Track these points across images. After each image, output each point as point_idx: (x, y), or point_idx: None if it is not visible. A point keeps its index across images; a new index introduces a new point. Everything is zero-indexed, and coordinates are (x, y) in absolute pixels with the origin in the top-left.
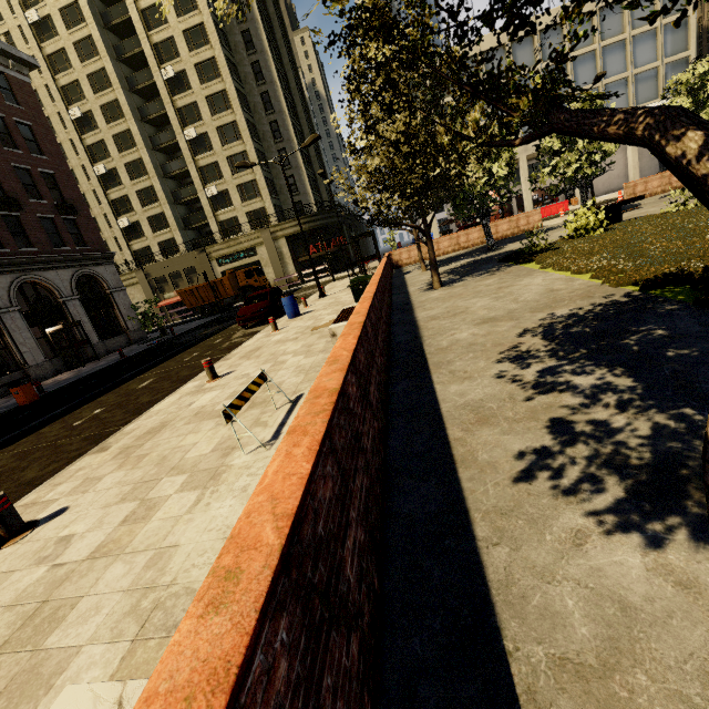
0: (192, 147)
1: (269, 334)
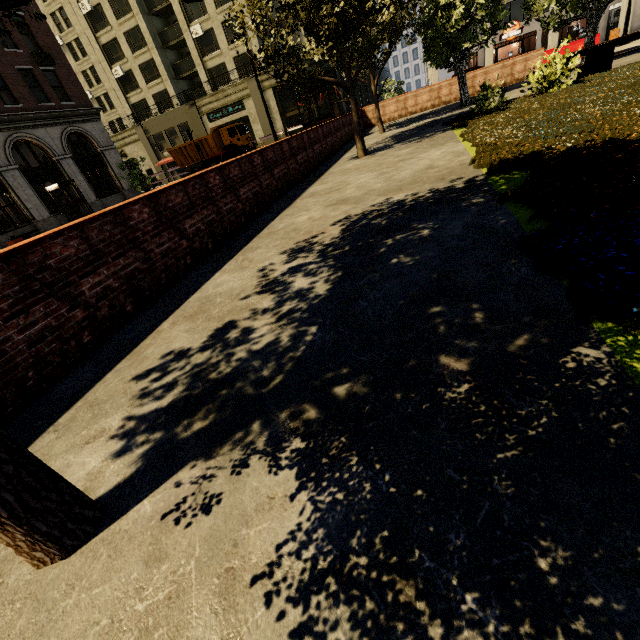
0: None
1: None
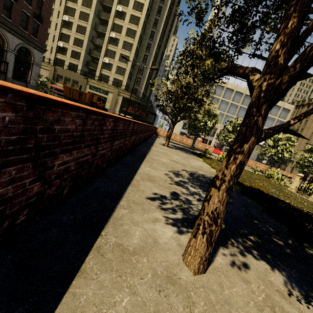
0: (109, 40)
1: None
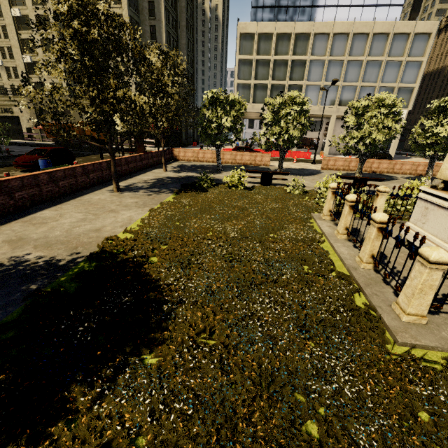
0: None
1: None
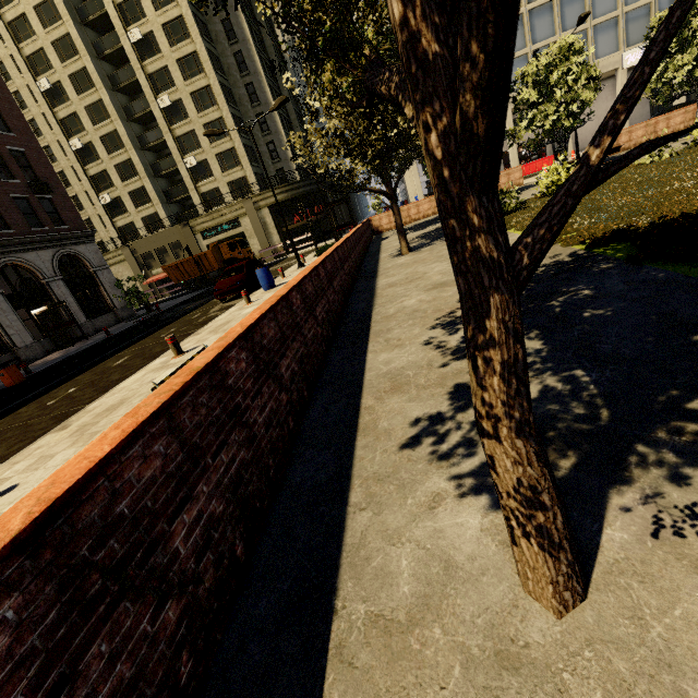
0: (167, 116)
1: (242, 307)
